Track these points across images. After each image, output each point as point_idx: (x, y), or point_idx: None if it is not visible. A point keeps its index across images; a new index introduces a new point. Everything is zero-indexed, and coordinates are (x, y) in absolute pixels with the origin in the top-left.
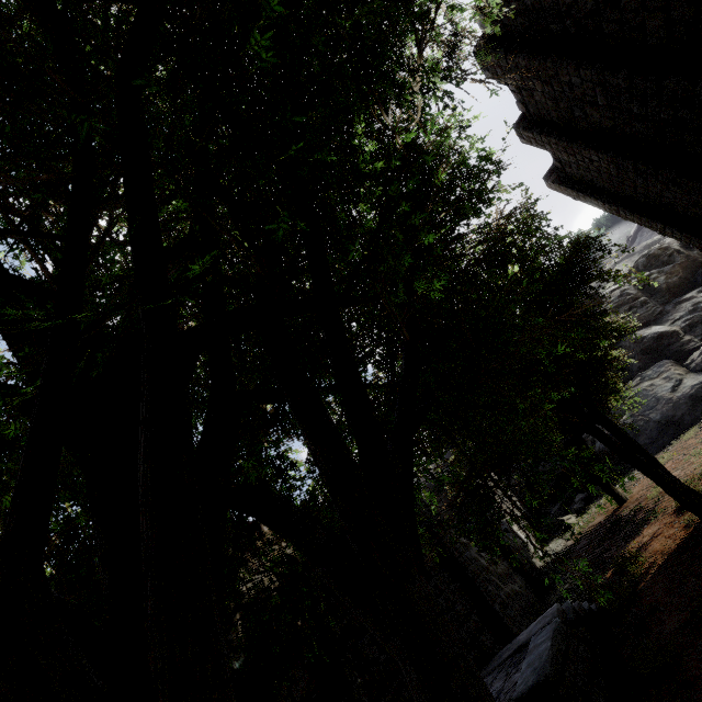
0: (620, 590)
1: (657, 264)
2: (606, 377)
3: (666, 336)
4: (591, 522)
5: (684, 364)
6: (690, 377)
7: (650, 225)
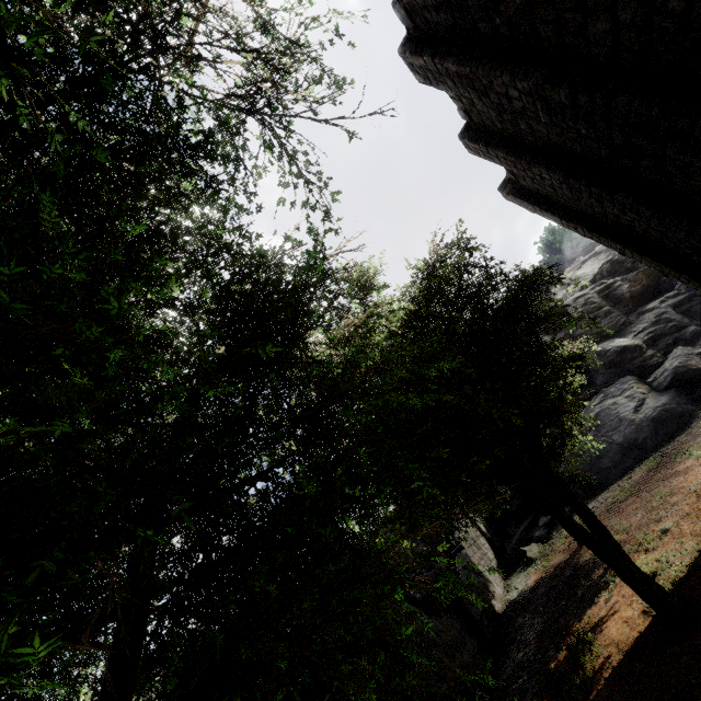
0: (570, 700)
1: (621, 271)
2: (566, 403)
3: (629, 350)
4: (552, 560)
5: (647, 382)
6: (653, 397)
7: (610, 244)
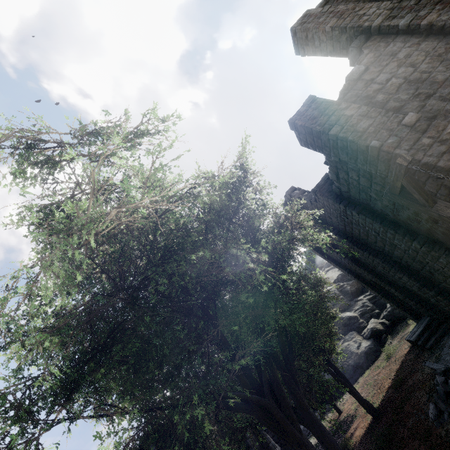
0: None
1: (346, 280)
2: None
3: (352, 318)
4: (326, 426)
5: (361, 334)
6: (364, 342)
7: (343, 271)
